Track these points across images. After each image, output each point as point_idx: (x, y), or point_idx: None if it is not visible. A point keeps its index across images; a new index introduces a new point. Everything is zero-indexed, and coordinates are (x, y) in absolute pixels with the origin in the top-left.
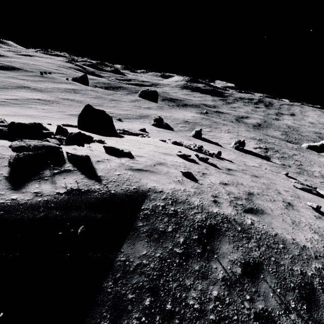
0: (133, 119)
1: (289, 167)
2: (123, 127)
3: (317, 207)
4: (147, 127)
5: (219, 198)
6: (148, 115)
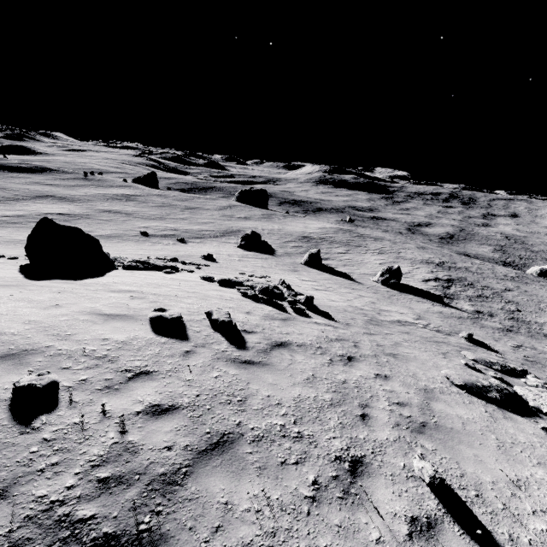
0: (210, 237)
1: (489, 317)
2: (177, 254)
3: (432, 481)
4: (225, 251)
5: (2, 500)
6: (240, 229)
